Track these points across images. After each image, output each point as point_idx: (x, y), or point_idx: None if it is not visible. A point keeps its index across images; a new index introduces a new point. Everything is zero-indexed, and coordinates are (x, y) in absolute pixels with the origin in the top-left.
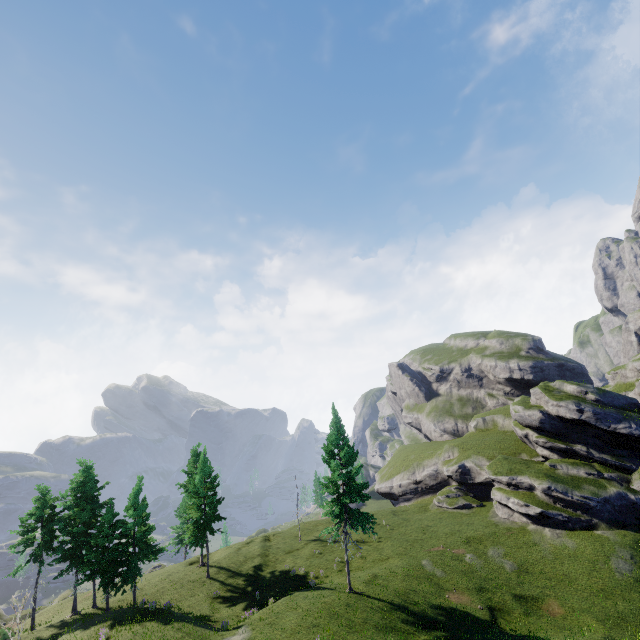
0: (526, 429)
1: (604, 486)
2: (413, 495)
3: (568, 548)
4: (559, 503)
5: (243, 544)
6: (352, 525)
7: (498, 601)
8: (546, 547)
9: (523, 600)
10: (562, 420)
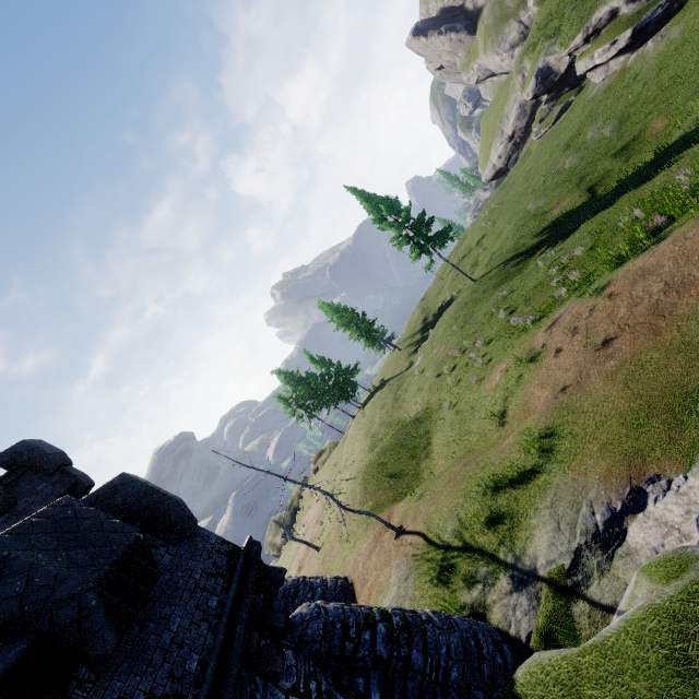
0: None
1: None
2: (517, 152)
3: (674, 41)
4: None
5: (411, 317)
6: (442, 246)
7: (598, 175)
8: (649, 67)
9: (624, 151)
10: None
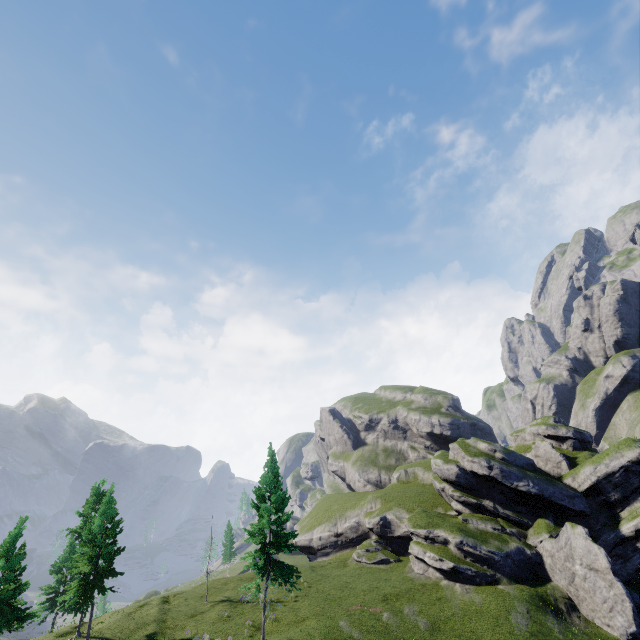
0: (444, 483)
1: (506, 541)
2: (332, 549)
3: (476, 604)
4: (469, 557)
5: (135, 608)
6: (274, 580)
7: None
8: (457, 603)
9: None
10: (475, 475)
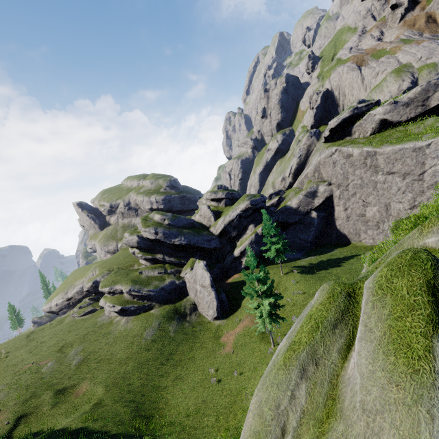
0: (134, 248)
1: (165, 279)
2: (67, 309)
3: (127, 330)
4: (136, 298)
5: None
6: None
7: (37, 404)
8: (114, 334)
9: (62, 392)
10: (150, 240)
